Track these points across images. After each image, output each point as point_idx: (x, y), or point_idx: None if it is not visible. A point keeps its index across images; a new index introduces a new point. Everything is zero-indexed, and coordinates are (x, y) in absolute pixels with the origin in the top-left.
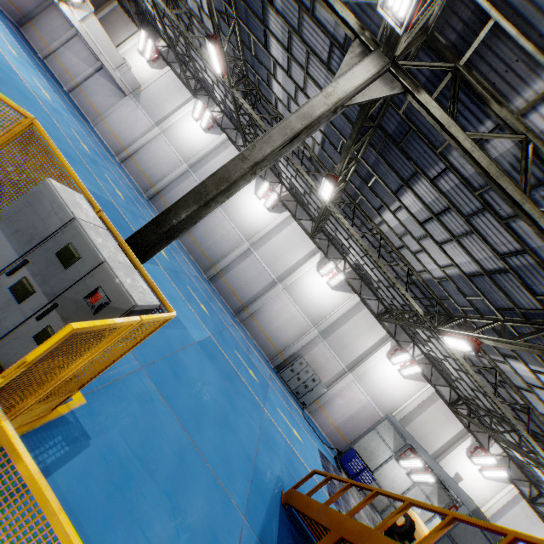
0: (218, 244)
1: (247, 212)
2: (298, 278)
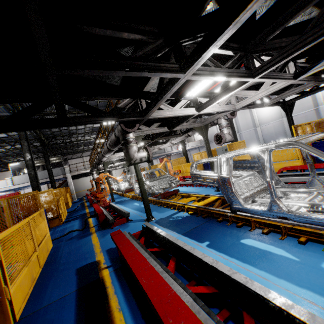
0: (277, 133)
1: (268, 114)
2: (321, 94)
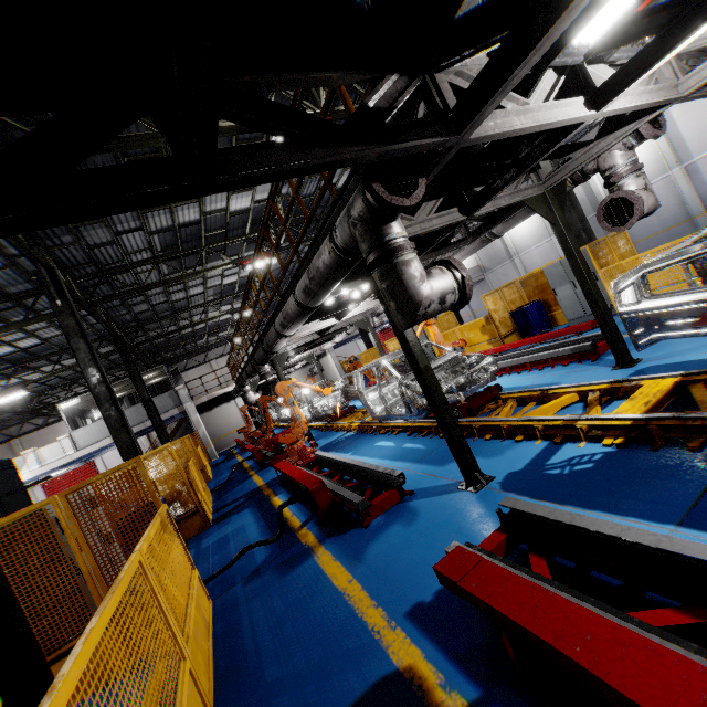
0: (660, 211)
1: None
2: None
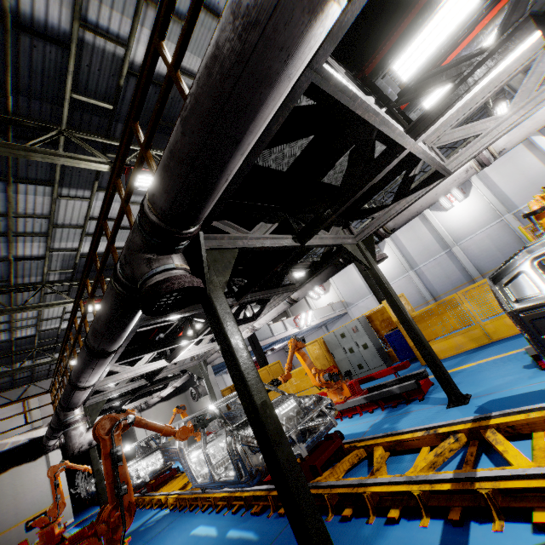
0: (501, 247)
1: (466, 218)
2: None
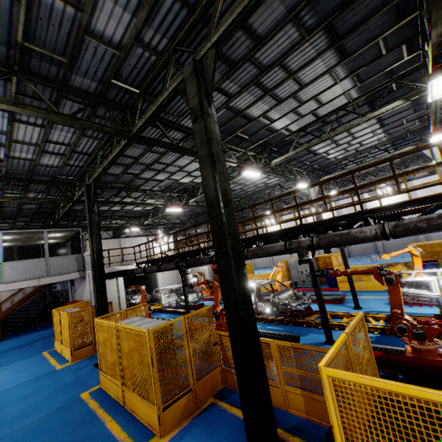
0: None
1: None
2: None
